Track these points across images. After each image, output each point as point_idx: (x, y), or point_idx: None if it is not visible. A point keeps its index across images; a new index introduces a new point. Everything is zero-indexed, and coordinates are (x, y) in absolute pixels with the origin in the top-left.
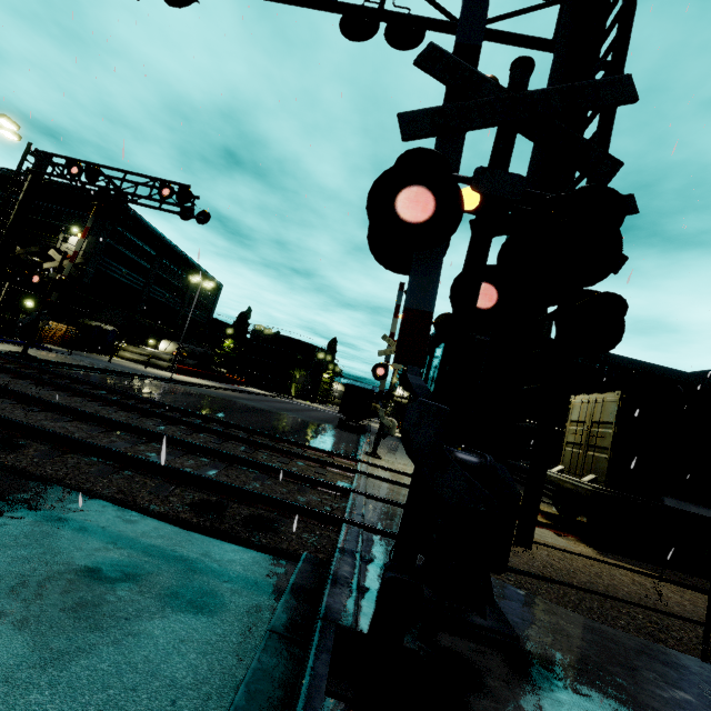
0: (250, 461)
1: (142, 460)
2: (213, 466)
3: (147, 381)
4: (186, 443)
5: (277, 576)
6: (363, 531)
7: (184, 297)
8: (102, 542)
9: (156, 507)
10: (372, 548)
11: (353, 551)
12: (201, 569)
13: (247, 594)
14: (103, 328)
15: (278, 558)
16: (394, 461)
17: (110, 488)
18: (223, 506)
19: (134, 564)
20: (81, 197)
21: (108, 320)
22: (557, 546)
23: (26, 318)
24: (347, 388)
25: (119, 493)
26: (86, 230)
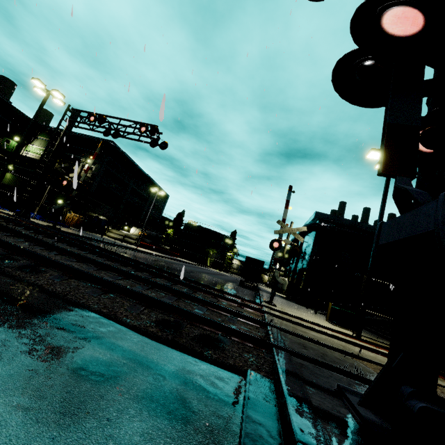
0: (193, 297)
1: (122, 287)
2: (168, 298)
3: (122, 249)
4: (149, 281)
5: (231, 388)
6: (290, 356)
7: (147, 201)
8: (90, 343)
9: (130, 321)
10: (304, 371)
11: (292, 372)
12: (169, 375)
13: (211, 404)
14: (99, 218)
15: (227, 372)
16: (285, 309)
17: (98, 304)
18: (180, 325)
19: (115, 365)
20: (94, 142)
21: (102, 213)
22: (442, 384)
23: (57, 205)
24: (246, 259)
25: (104, 308)
26: (95, 154)
